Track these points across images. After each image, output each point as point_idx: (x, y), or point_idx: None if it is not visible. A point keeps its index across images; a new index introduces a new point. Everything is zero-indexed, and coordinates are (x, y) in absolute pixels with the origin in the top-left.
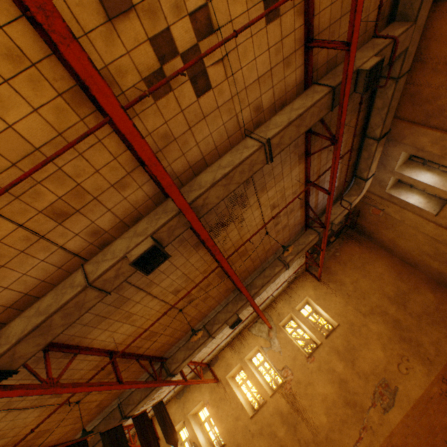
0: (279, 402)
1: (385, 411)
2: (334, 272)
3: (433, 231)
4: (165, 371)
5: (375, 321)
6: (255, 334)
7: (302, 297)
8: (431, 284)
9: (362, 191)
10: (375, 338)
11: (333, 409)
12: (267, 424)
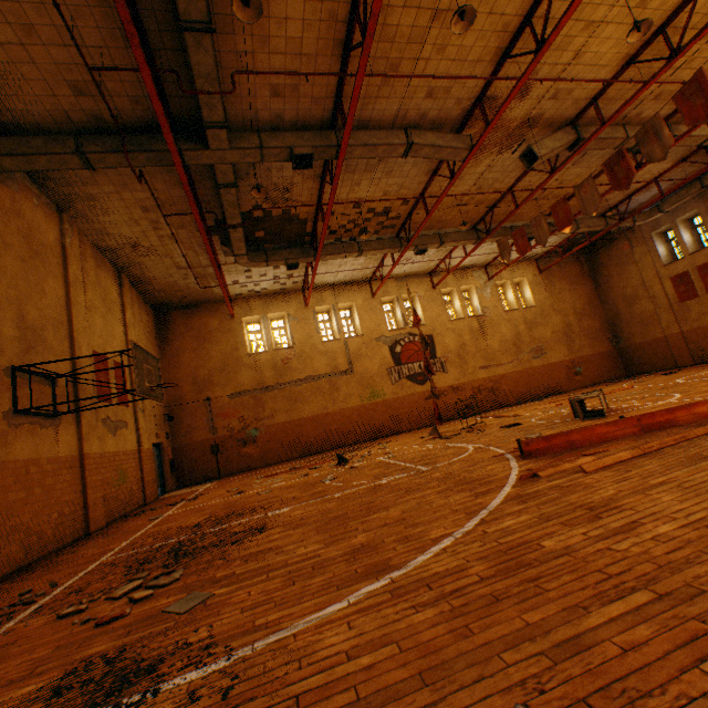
0: (472, 323)
1: (533, 358)
2: (552, 275)
3: (649, 277)
4: (477, 236)
5: (558, 318)
6: (475, 277)
7: (521, 276)
8: (602, 319)
9: (647, 219)
10: (551, 325)
11: (504, 343)
12: (459, 329)
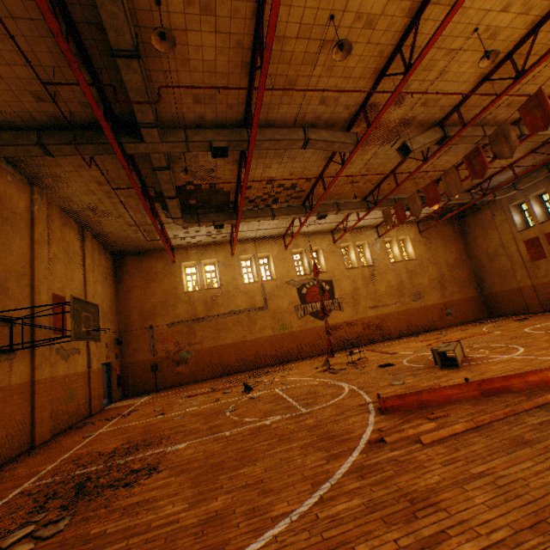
0: (365, 271)
1: (413, 301)
2: (430, 235)
3: (507, 240)
4: (367, 205)
5: (433, 269)
6: (368, 235)
7: (405, 235)
8: (470, 271)
9: (505, 195)
10: (428, 275)
11: (390, 288)
12: (354, 276)
